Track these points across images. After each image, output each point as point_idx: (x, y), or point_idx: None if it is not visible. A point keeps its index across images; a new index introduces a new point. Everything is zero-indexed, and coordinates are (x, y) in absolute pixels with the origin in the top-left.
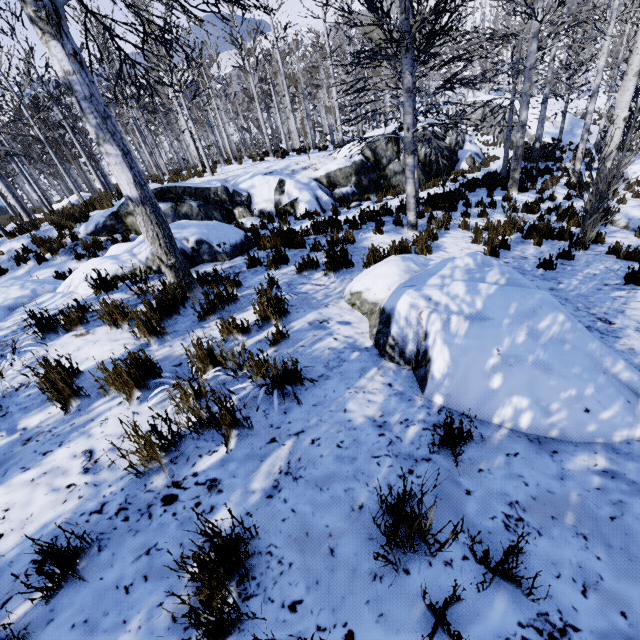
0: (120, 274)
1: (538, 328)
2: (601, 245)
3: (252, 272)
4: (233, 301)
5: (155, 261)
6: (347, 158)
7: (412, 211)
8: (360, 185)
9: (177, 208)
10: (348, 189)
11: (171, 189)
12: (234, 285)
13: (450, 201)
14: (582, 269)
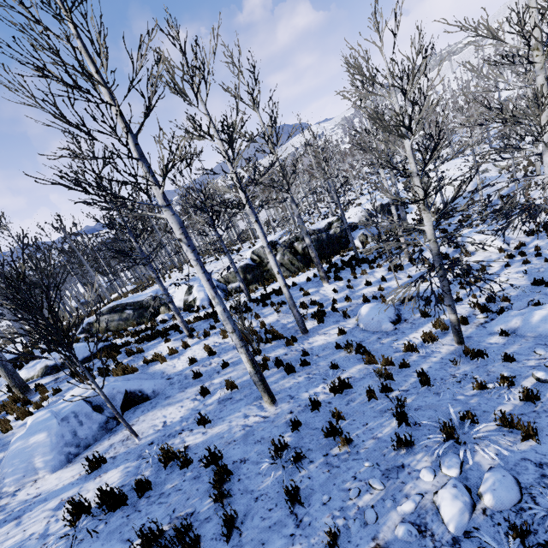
0: (26, 379)
1: (29, 440)
2: (290, 347)
3: (70, 378)
4: (29, 402)
5: (41, 372)
6: (238, 263)
7: (184, 329)
8: (246, 280)
9: (121, 315)
10: (237, 284)
11: (119, 305)
12: (44, 391)
13: (246, 306)
14: (216, 378)
